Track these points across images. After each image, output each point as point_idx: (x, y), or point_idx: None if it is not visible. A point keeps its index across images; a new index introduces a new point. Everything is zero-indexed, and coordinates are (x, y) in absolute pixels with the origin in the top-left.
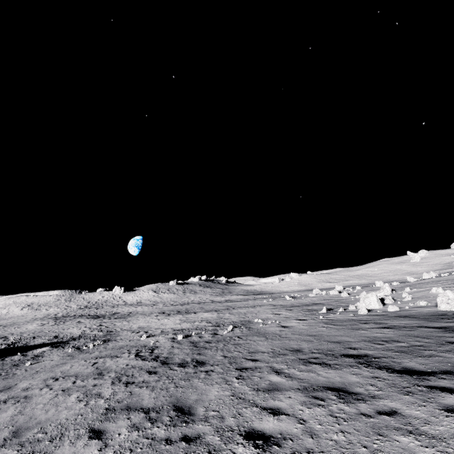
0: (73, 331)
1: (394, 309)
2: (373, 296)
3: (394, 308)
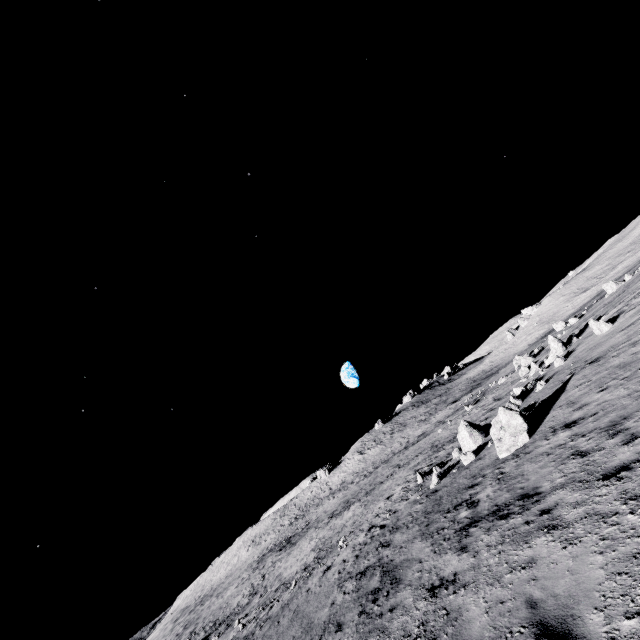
0: (235, 601)
1: (467, 461)
2: (462, 430)
3: (467, 457)
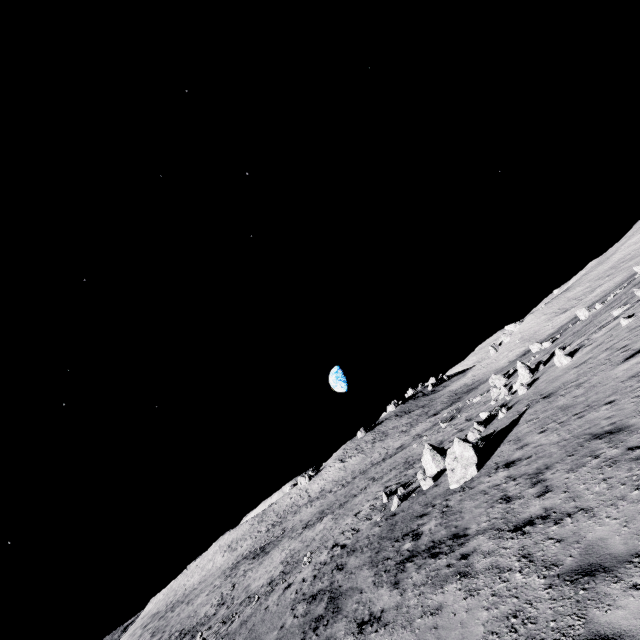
0: (203, 611)
1: (426, 486)
2: (426, 453)
3: (426, 483)
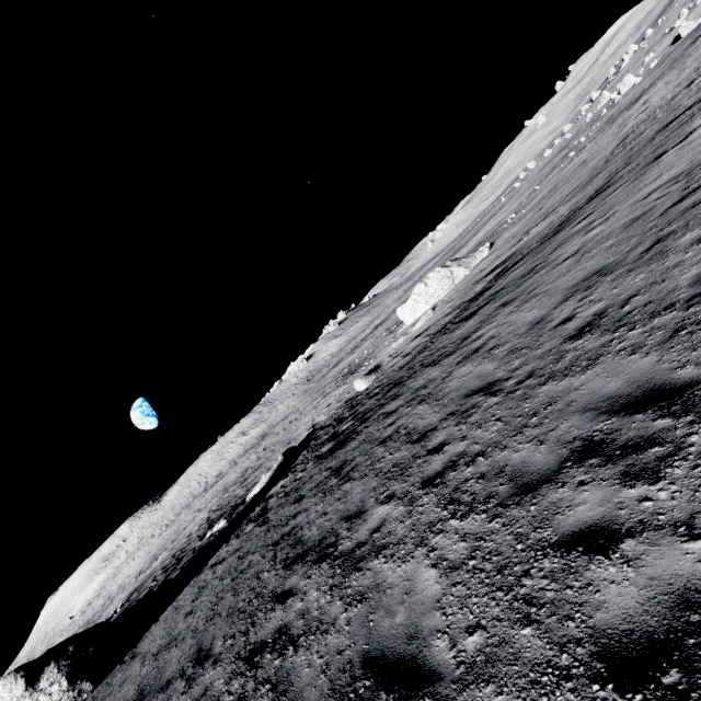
0: None
1: (655, 64)
2: (630, 77)
3: (654, 63)
